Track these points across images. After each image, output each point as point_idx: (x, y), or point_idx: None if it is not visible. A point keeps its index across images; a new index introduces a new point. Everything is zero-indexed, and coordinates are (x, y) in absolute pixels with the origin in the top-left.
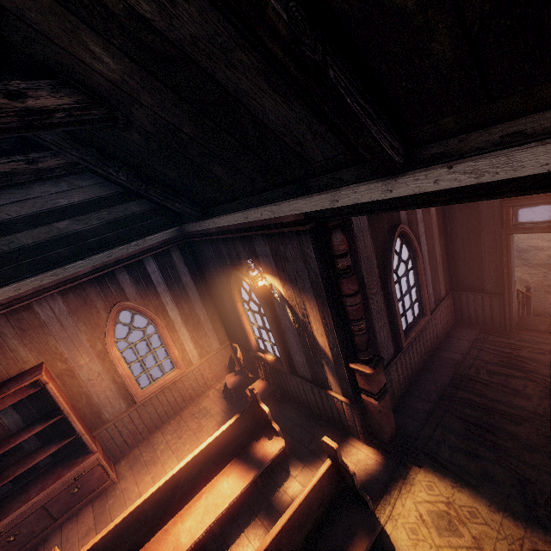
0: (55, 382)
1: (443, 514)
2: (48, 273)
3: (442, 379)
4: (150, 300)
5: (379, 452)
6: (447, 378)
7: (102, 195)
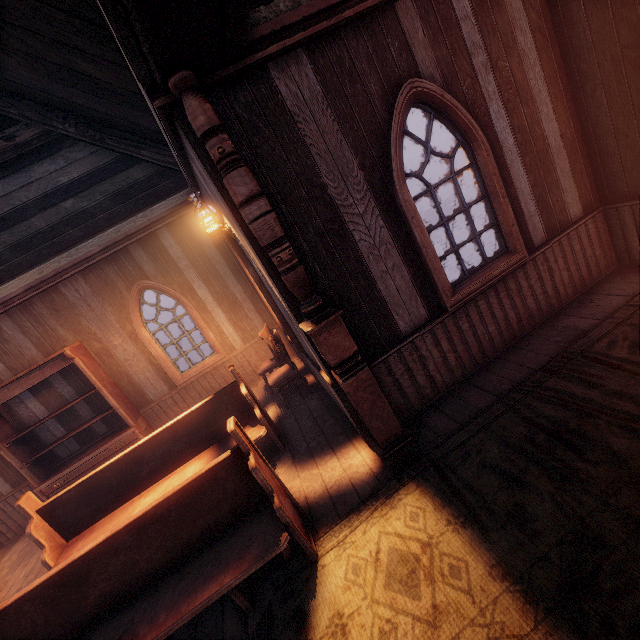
0: (92, 360)
1: (410, 558)
2: (64, 254)
3: (536, 360)
4: (173, 277)
5: (379, 459)
6: (545, 358)
7: (100, 166)
